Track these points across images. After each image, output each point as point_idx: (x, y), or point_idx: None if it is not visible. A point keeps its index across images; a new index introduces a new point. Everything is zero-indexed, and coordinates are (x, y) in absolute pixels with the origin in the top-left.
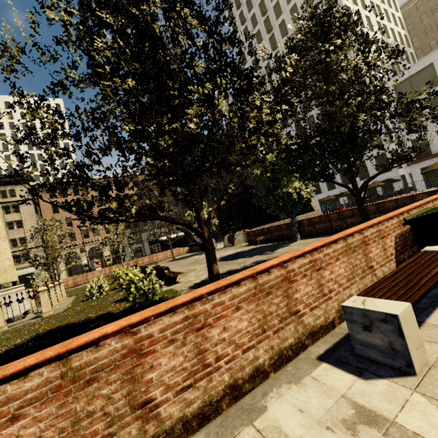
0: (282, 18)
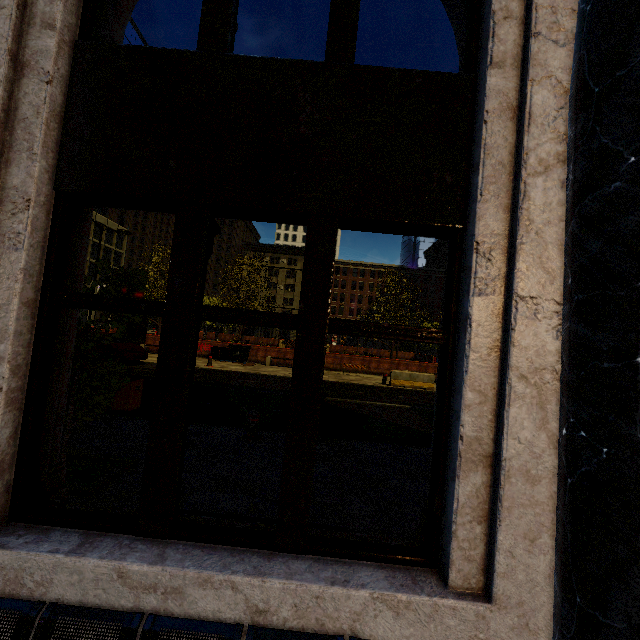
0: None
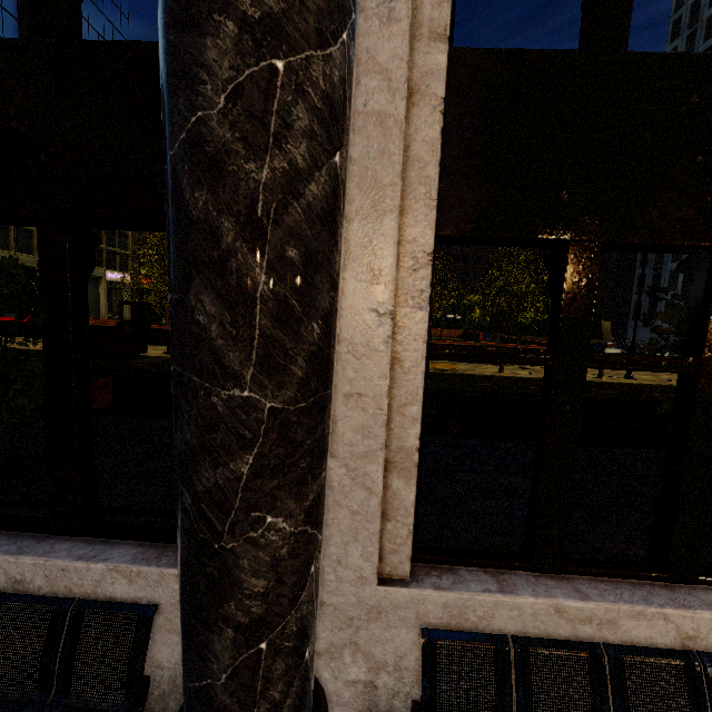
0: None
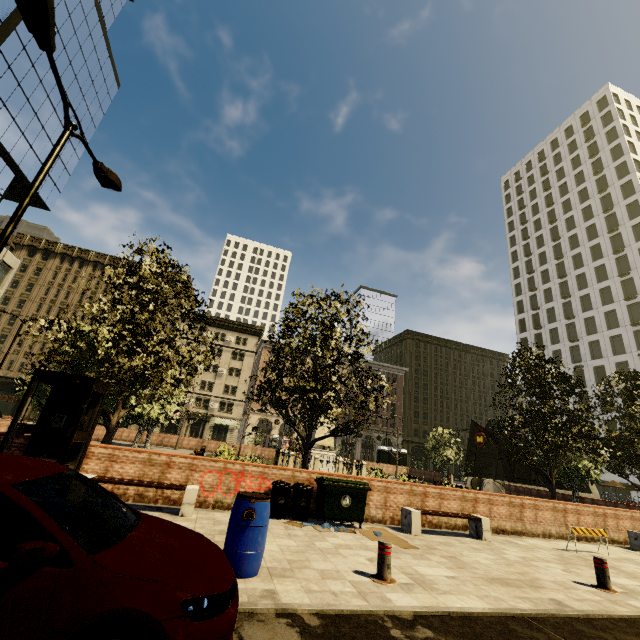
0: (578, 251)
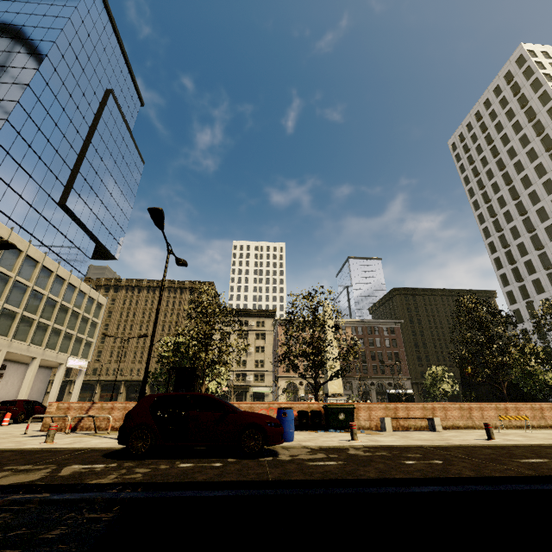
0: (532, 189)
